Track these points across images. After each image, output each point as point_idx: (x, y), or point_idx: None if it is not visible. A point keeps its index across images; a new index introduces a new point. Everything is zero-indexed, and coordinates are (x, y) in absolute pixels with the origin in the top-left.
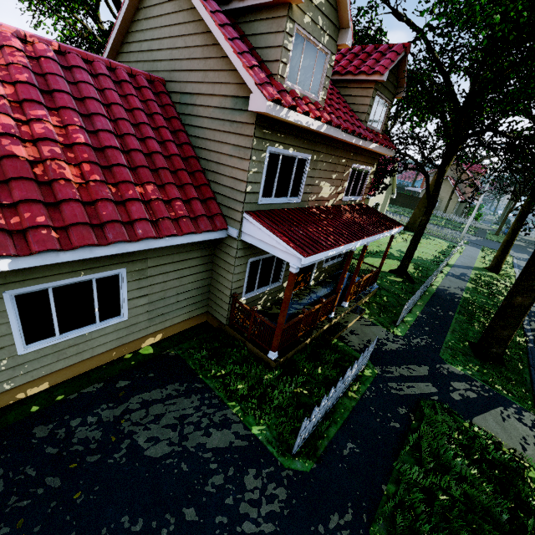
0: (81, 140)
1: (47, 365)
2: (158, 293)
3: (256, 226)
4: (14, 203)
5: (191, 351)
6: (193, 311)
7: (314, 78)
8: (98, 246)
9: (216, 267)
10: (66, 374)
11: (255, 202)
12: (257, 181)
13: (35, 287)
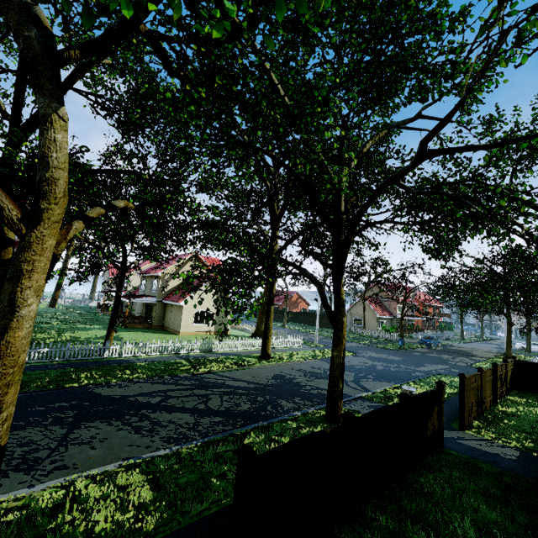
0: None
1: None
2: None
3: None
4: None
5: None
6: None
7: None
8: None
9: None
10: None
11: None
12: None
13: None
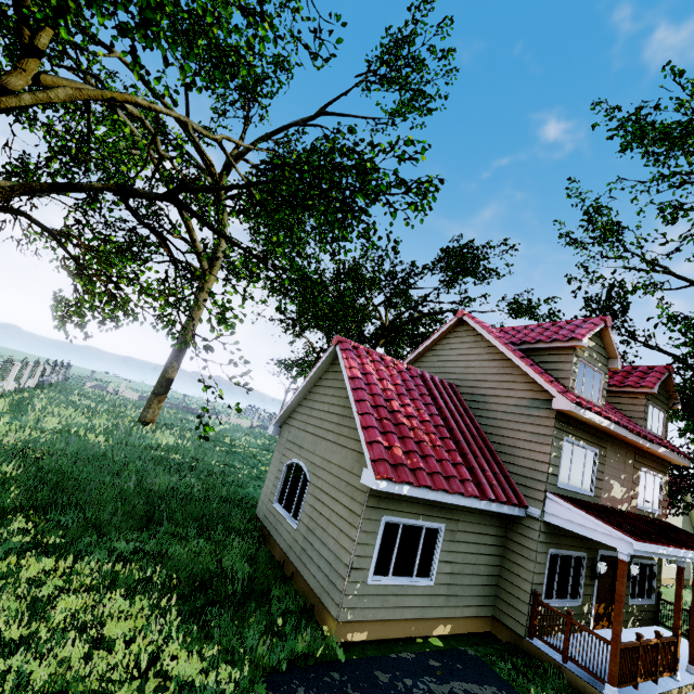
0: (428, 419)
1: (374, 608)
2: (458, 565)
3: (563, 506)
4: (406, 451)
5: (492, 657)
6: (480, 607)
7: (593, 389)
8: (448, 492)
9: (509, 553)
10: (379, 630)
11: (554, 484)
12: (557, 465)
13: (396, 519)
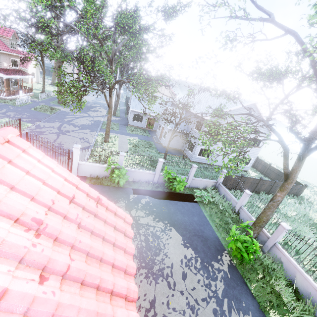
0: None
1: None
2: None
3: None
4: None
5: None
6: None
7: None
8: None
9: None
10: None
11: None
12: None
13: None
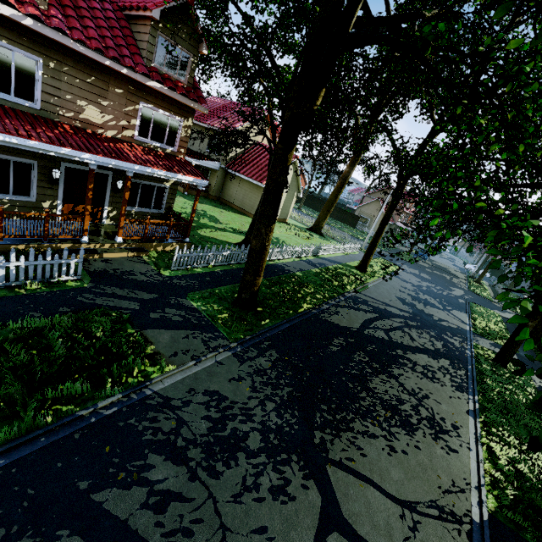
0: None
1: None
2: None
3: None
4: None
5: None
6: None
7: None
8: None
9: None
10: None
11: None
12: None
13: None
